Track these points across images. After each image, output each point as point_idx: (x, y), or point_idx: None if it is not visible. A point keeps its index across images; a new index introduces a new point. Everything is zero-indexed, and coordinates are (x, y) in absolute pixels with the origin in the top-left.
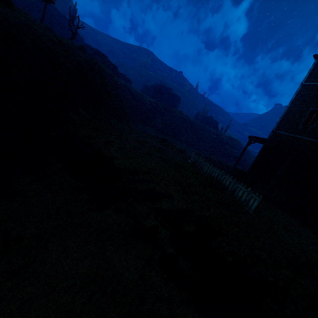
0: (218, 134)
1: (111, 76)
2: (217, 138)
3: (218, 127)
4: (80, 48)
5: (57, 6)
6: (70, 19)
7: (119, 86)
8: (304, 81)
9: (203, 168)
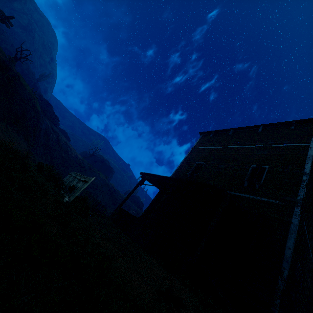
0: (138, 212)
1: (31, 95)
2: (136, 215)
3: (142, 207)
4: (9, 59)
5: (36, 72)
6: (39, 78)
7: (37, 111)
8: (194, 147)
9: (65, 179)
